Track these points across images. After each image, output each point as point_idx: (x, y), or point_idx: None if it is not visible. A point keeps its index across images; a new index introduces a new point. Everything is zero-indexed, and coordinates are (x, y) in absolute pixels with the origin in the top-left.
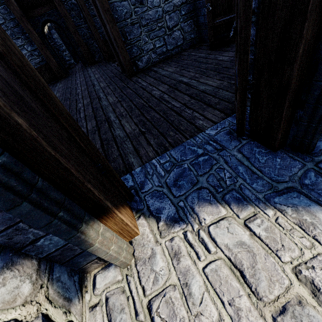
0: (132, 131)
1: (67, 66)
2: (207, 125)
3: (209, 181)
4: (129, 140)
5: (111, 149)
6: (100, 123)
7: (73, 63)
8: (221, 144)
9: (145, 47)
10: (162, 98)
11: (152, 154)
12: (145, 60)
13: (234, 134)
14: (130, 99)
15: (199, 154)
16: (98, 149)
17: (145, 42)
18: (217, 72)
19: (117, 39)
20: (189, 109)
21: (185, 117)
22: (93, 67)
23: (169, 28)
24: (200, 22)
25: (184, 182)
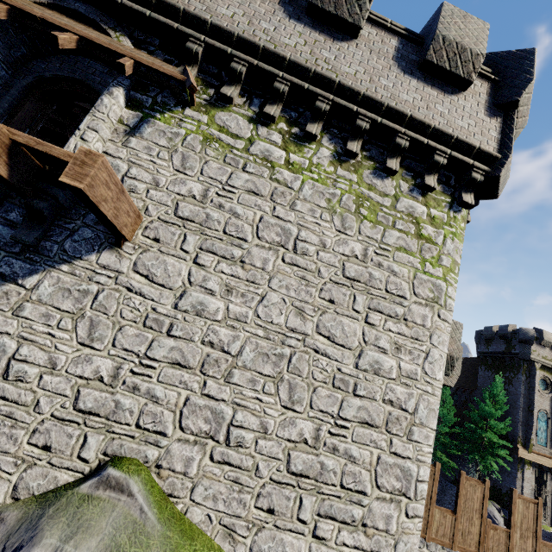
0: None
1: None
2: None
3: None
4: None
5: None
6: None
7: None
8: None
9: None
10: None
11: None
12: None
13: None
14: None
15: None
16: None
17: None
18: None
19: None
20: None
21: None
22: None
23: None
24: None
25: None
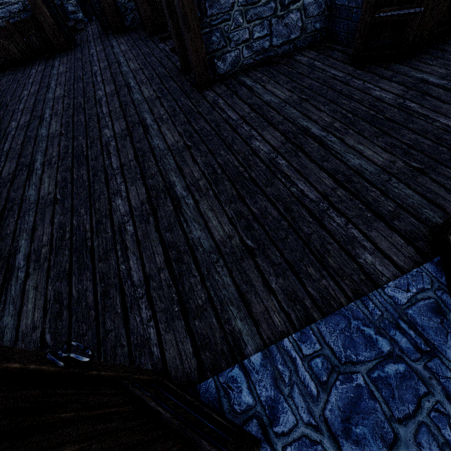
0: (226, 240)
1: (71, 25)
2: (383, 270)
3: (422, 445)
4: (222, 262)
5: (188, 277)
6: (155, 196)
7: (82, 20)
8: (427, 338)
9: (235, 35)
10: (276, 166)
11: (280, 321)
12: (230, 60)
13: (448, 315)
14: (209, 147)
15: (385, 354)
16: (161, 270)
17: (236, 24)
18: (376, 129)
19: (188, 14)
20: (337, 213)
21: (332, 234)
22: (123, 40)
23: (284, 4)
24: (340, 2)
25: (366, 432)
